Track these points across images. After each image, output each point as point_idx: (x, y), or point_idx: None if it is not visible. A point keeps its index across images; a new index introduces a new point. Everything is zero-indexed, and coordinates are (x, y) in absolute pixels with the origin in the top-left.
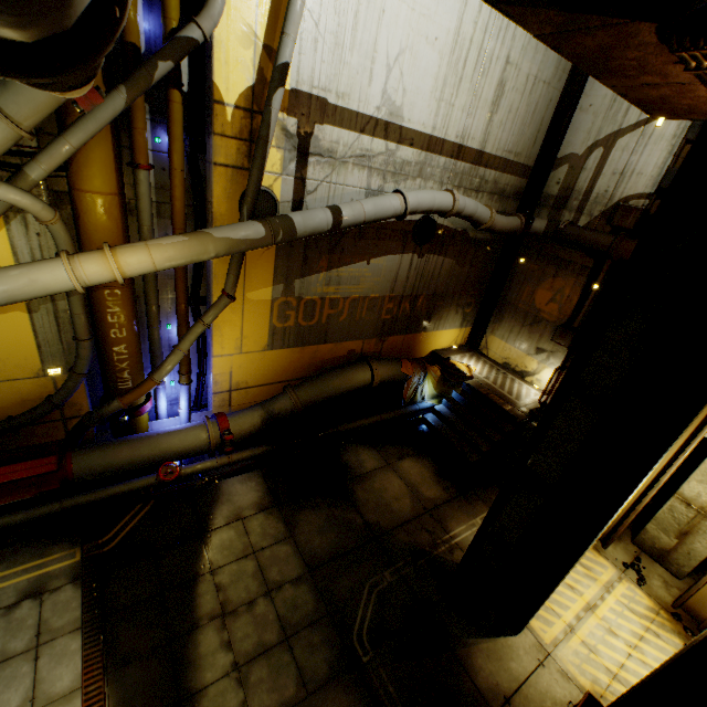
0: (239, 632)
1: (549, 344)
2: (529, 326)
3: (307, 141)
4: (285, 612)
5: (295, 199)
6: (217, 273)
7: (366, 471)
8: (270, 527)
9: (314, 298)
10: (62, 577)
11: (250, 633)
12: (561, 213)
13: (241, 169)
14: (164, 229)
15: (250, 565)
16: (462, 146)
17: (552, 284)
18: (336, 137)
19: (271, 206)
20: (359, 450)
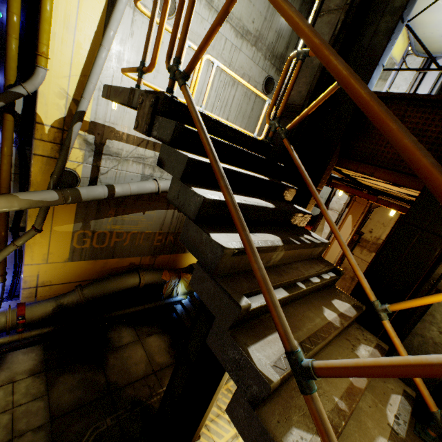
0: None
1: None
2: None
3: (101, 147)
4: None
5: (92, 176)
6: (31, 214)
7: (122, 344)
8: (33, 387)
9: (105, 231)
10: None
11: None
12: None
13: (54, 158)
14: None
15: (5, 418)
16: None
17: None
18: (121, 147)
19: (74, 179)
20: (123, 329)
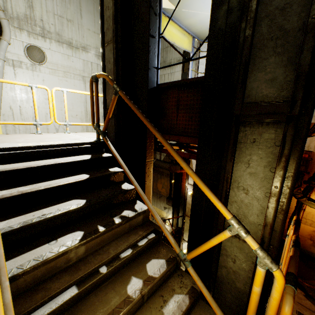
0: None
1: (167, 205)
2: (159, 198)
3: None
4: None
5: None
6: None
7: None
8: None
9: None
10: None
11: None
12: (156, 155)
13: None
14: None
15: None
16: None
17: (161, 181)
18: None
19: None
20: None
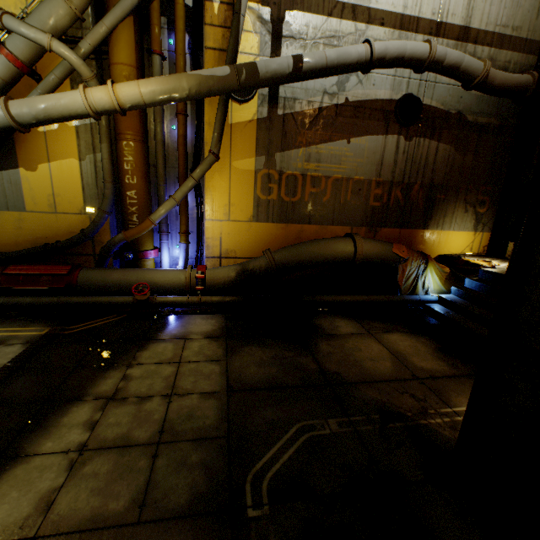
0: (112, 418)
1: None
2: None
3: (280, 27)
4: (175, 417)
5: None
6: (208, 141)
7: (338, 333)
8: (208, 349)
9: (295, 174)
10: (22, 339)
11: (122, 423)
12: None
13: (226, 52)
14: (174, 111)
15: (168, 369)
16: (441, 23)
17: None
18: (305, 22)
19: None
20: (336, 319)
